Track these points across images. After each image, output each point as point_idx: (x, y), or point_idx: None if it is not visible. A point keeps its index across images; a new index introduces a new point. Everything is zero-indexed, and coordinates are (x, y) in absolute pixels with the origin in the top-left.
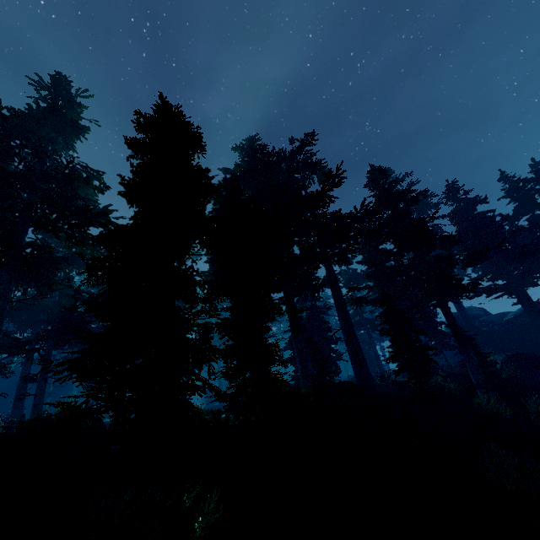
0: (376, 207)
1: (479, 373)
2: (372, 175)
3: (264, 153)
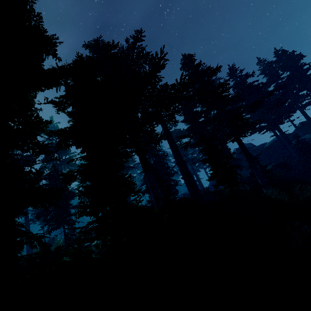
0: (190, 79)
1: (263, 177)
2: (184, 60)
3: (107, 47)
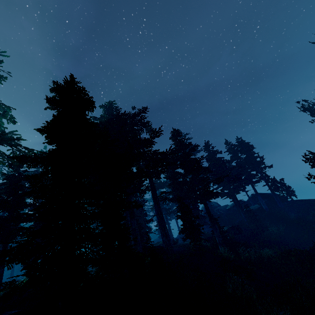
0: (176, 150)
1: (220, 237)
2: (174, 133)
3: (119, 113)
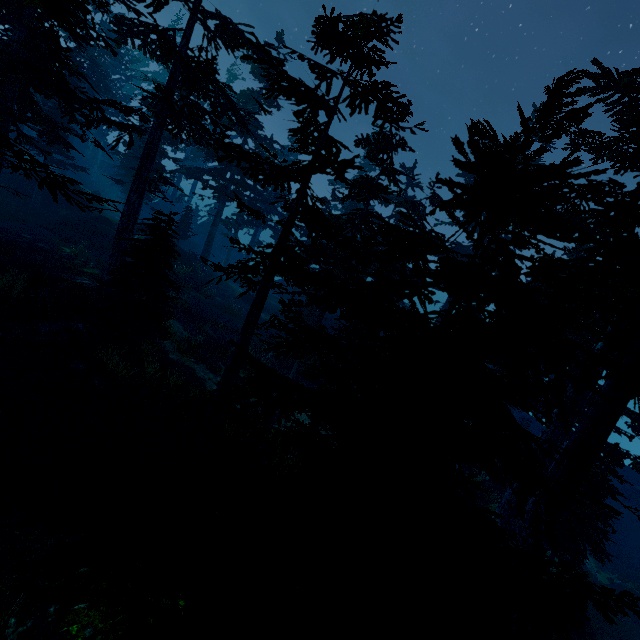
0: None
1: None
2: None
3: None
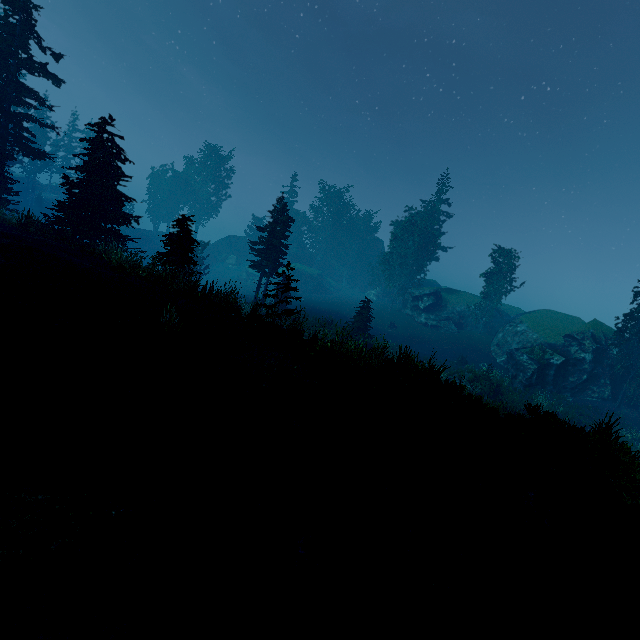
0: None
1: None
2: None
3: None
